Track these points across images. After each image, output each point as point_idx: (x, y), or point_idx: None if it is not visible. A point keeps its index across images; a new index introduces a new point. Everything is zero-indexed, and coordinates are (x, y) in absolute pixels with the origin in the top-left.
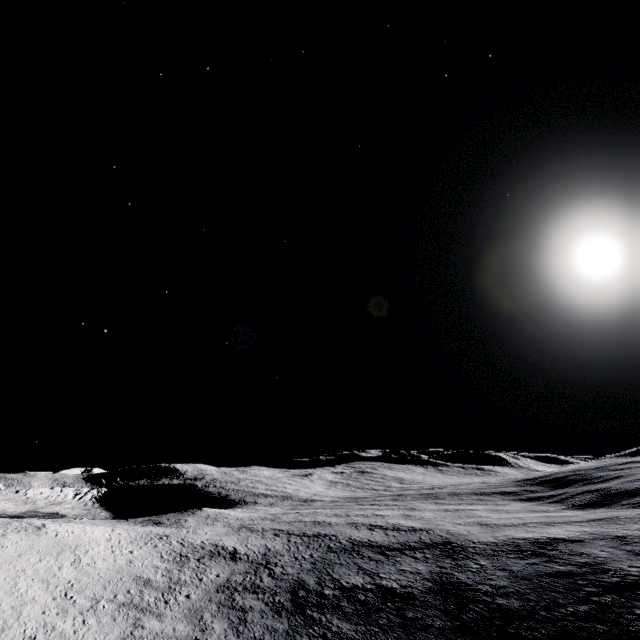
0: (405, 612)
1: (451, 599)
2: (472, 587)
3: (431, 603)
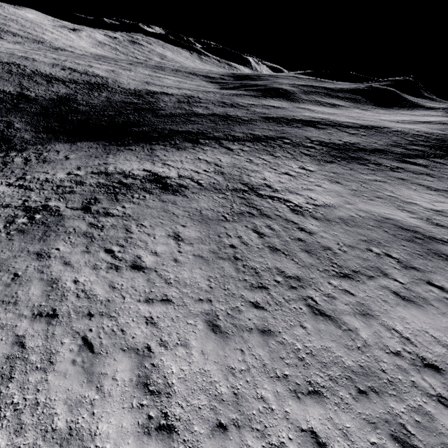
0: (20, 105)
1: (56, 104)
2: (77, 101)
3: (42, 104)
